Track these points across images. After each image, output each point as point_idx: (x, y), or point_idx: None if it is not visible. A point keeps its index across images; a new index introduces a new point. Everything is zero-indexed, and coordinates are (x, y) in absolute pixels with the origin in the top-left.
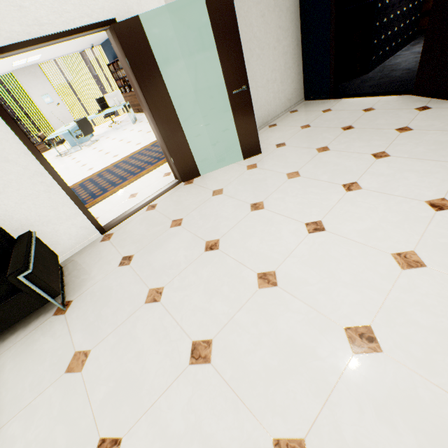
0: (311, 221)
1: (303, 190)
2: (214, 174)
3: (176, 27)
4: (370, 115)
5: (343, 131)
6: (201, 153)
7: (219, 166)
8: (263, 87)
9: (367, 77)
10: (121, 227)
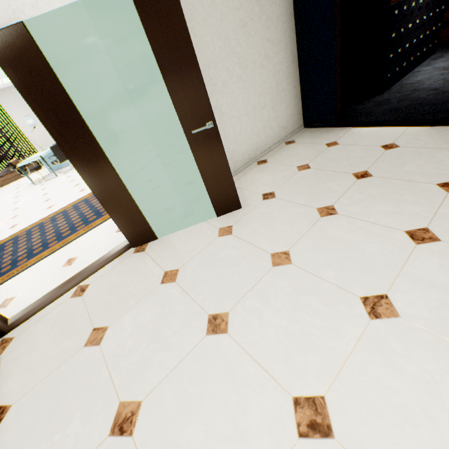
0: (304, 394)
1: (294, 297)
2: (175, 238)
3: (107, 41)
4: (394, 156)
5: (356, 181)
6: (161, 206)
7: (184, 224)
8: (248, 115)
9: (382, 98)
10: (27, 327)
